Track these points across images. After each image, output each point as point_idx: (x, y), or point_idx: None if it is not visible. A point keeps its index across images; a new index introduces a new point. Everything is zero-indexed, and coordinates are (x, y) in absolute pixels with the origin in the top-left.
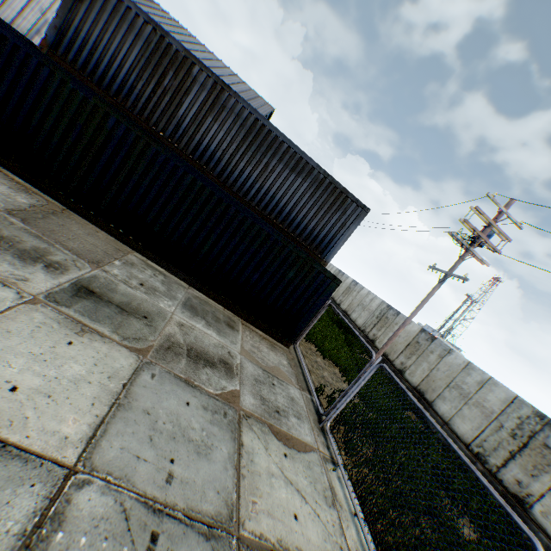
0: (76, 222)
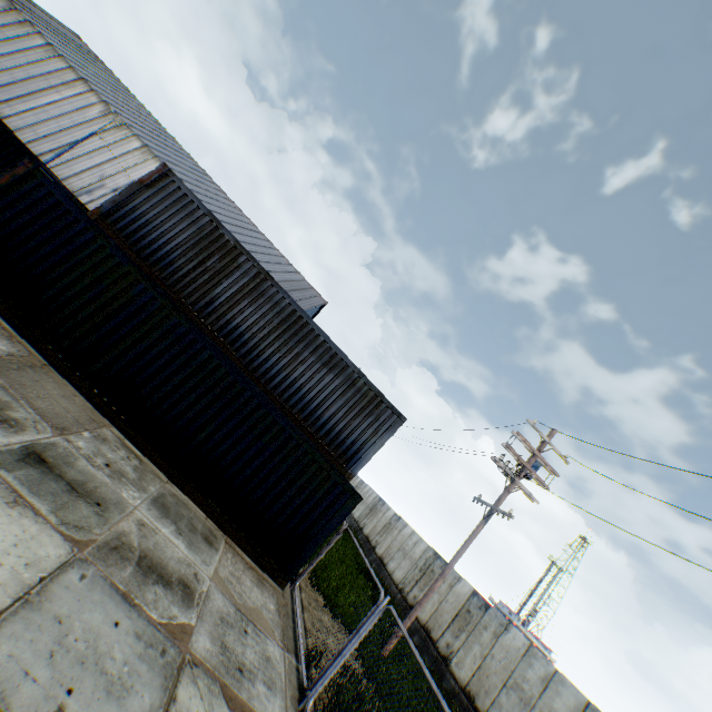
0: (54, 380)
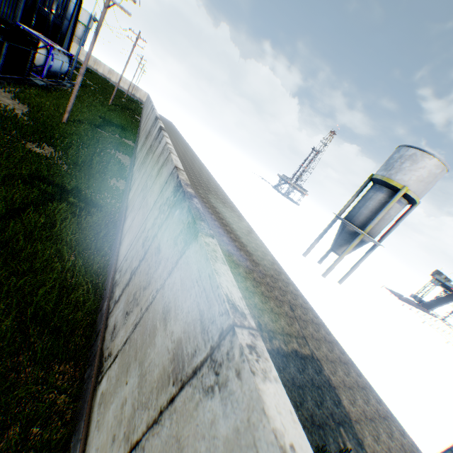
0: None
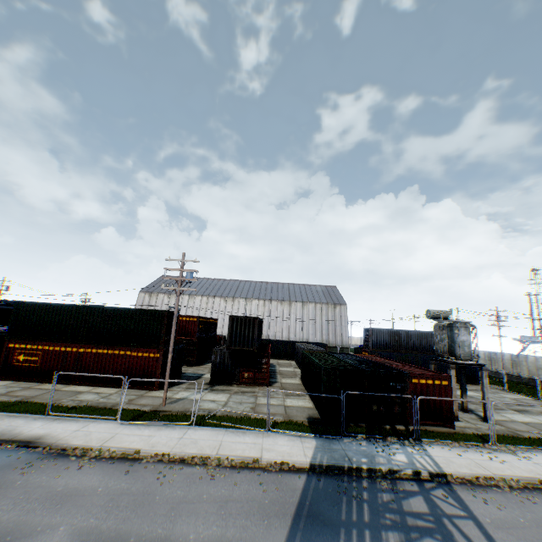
0: None
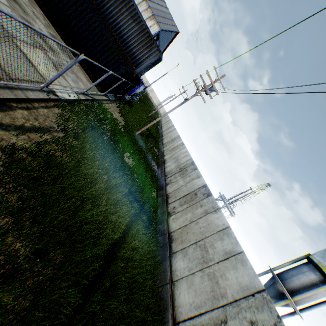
0: None
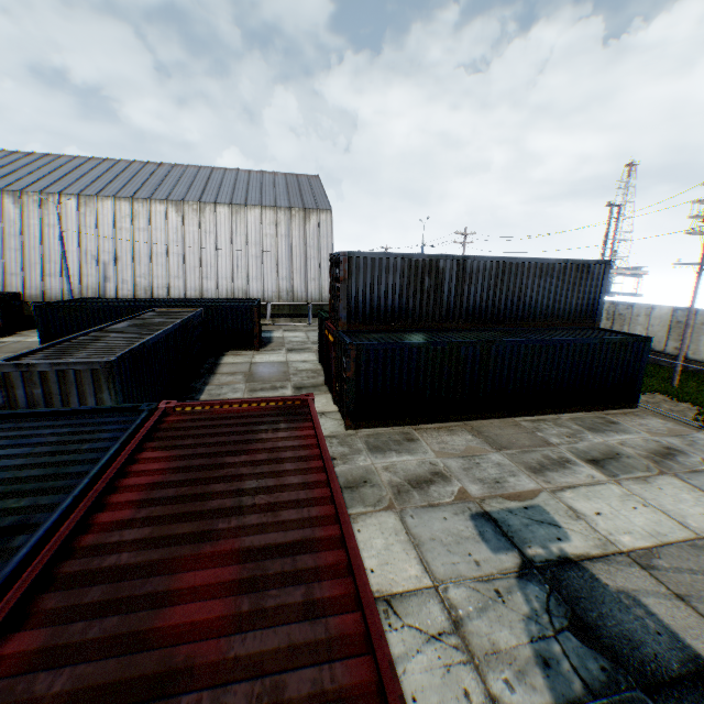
0: (484, 427)
